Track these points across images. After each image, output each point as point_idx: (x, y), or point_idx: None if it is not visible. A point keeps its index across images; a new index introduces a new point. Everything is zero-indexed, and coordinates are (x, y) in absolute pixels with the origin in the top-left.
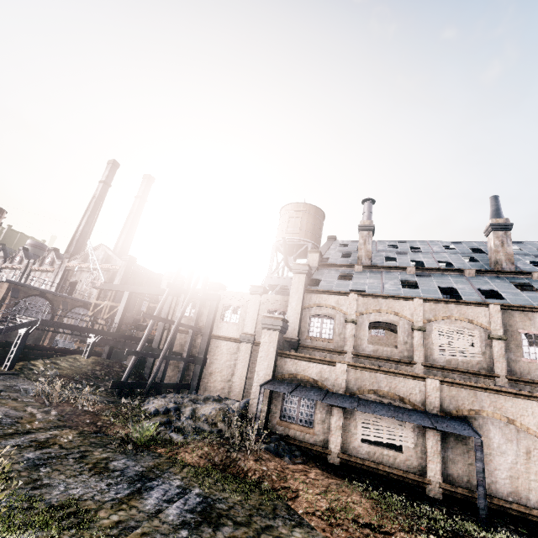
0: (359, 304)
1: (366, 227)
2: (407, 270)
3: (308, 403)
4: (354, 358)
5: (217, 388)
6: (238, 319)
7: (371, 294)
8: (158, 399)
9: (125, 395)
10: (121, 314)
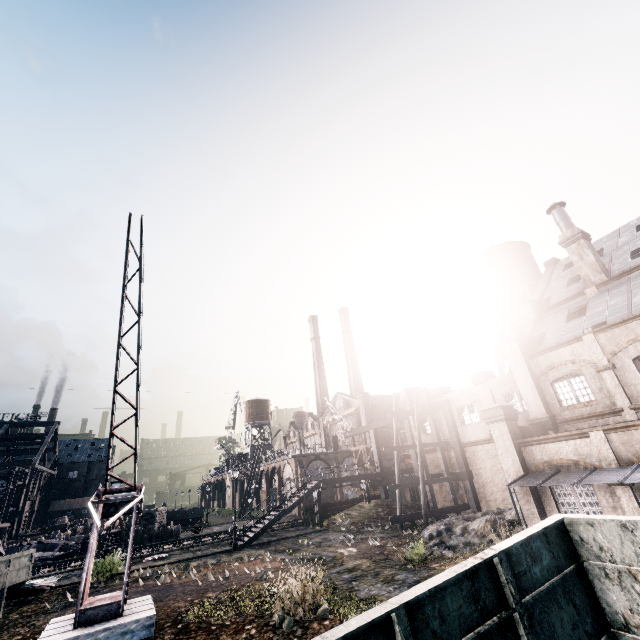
0: (603, 344)
1: (570, 239)
2: None
3: (584, 491)
4: (638, 413)
5: (498, 501)
6: (478, 416)
7: (610, 325)
8: (432, 525)
9: (407, 528)
10: (376, 453)
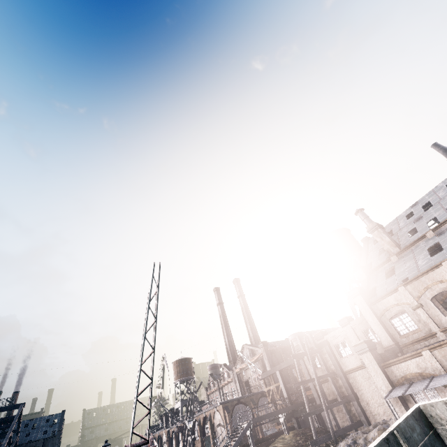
0: (410, 291)
1: (372, 228)
2: (426, 236)
3: (432, 394)
4: (445, 334)
5: (381, 414)
6: (350, 350)
7: (411, 280)
8: (341, 442)
9: None
10: (285, 390)
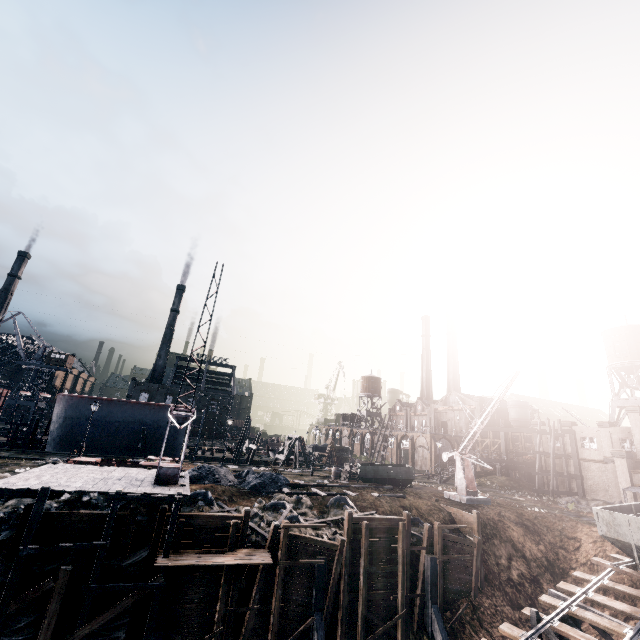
0: None
1: None
2: None
3: None
4: None
5: (599, 496)
6: (596, 446)
7: None
8: (563, 498)
9: (541, 496)
10: (504, 447)
